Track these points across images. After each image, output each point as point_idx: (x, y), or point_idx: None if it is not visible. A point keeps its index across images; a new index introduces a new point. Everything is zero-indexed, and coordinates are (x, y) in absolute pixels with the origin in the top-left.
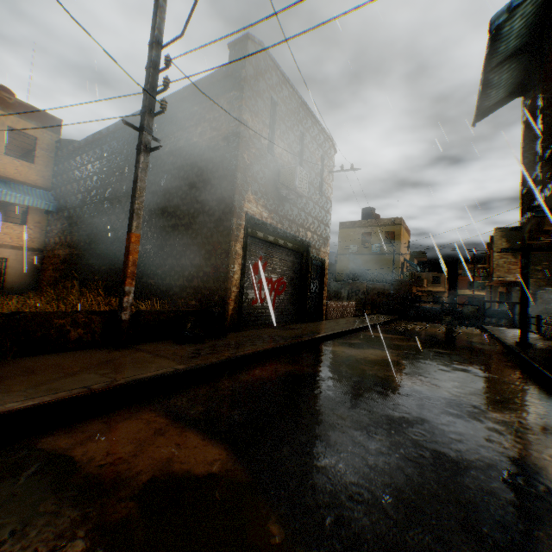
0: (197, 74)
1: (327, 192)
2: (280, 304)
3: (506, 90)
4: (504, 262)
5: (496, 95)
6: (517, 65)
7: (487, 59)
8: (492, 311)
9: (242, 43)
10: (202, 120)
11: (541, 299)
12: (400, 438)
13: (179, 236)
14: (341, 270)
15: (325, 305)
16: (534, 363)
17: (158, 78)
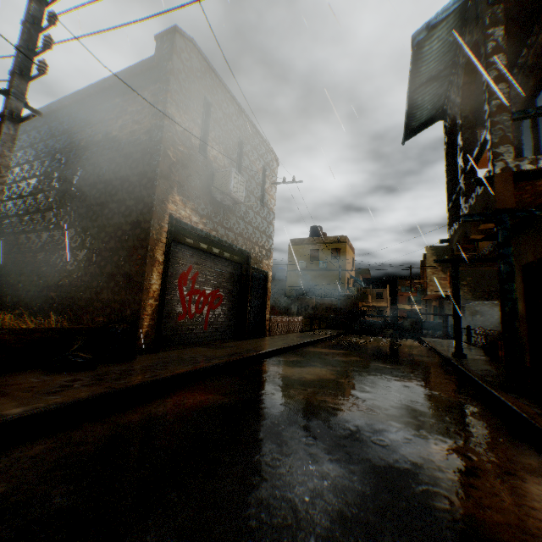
0: (88, 35)
1: (269, 203)
2: (215, 320)
3: (430, 113)
4: (437, 278)
5: (421, 116)
6: (438, 89)
7: (412, 78)
8: (428, 323)
9: (170, 36)
10: (123, 112)
11: (469, 311)
12: (315, 511)
13: (90, 241)
14: (291, 286)
15: (268, 320)
16: (472, 375)
17: (39, 38)
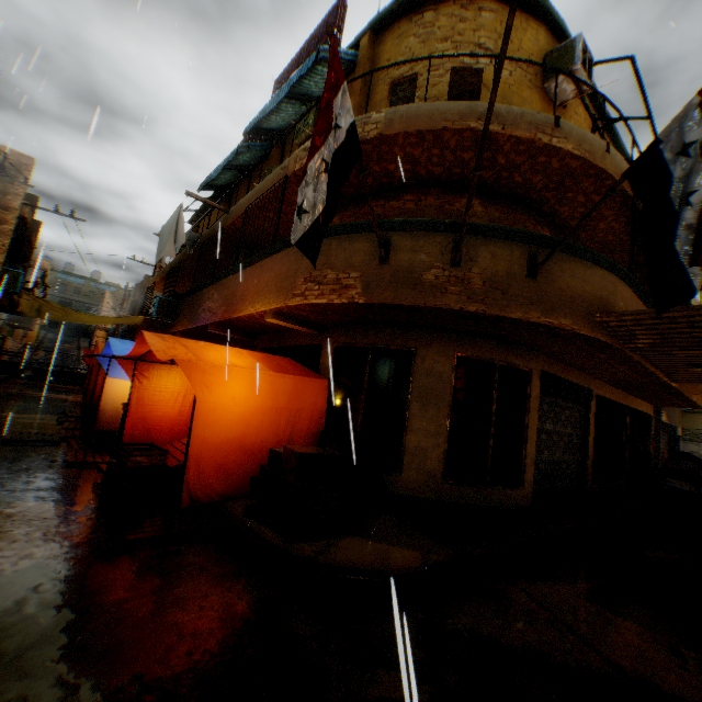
0: None
1: None
2: None
3: None
4: None
5: None
6: None
7: None
8: None
9: None
10: None
11: None
12: None
13: None
14: None
15: None
16: None
17: None
